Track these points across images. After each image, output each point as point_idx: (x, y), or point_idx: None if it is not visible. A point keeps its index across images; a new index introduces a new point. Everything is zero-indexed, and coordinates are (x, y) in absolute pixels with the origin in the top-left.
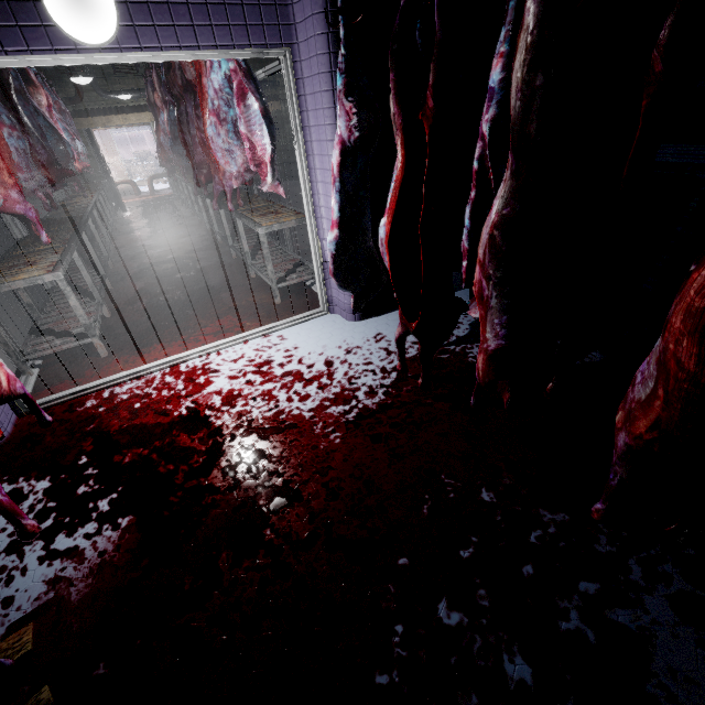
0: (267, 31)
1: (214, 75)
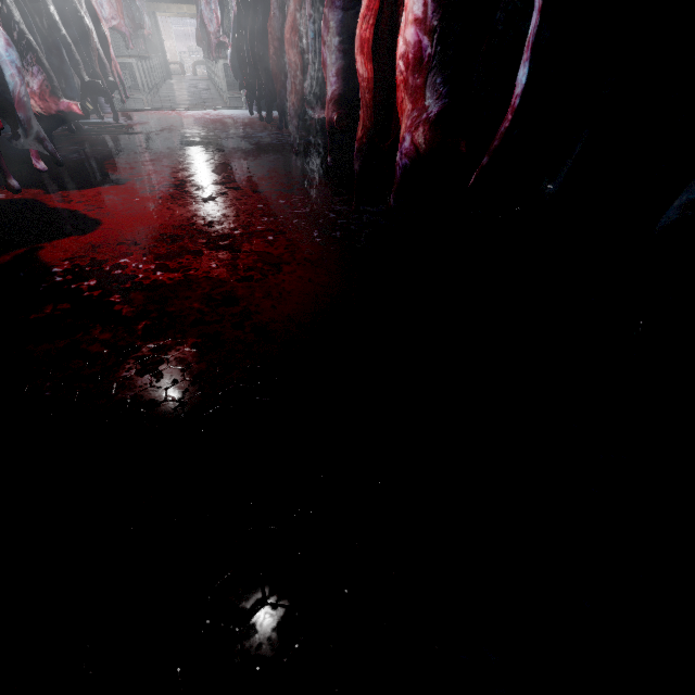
0: None
1: None
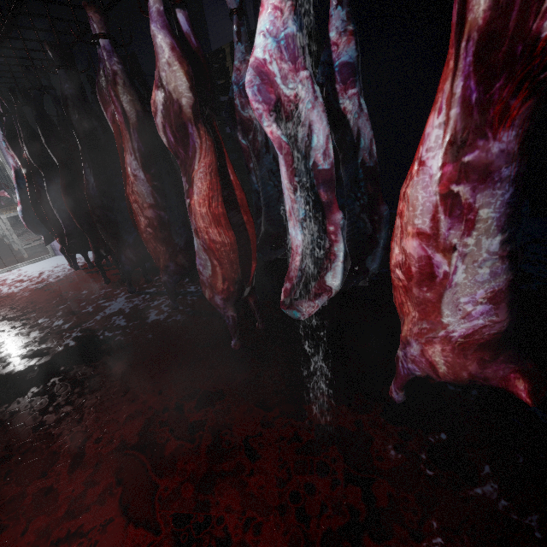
0: None
1: None
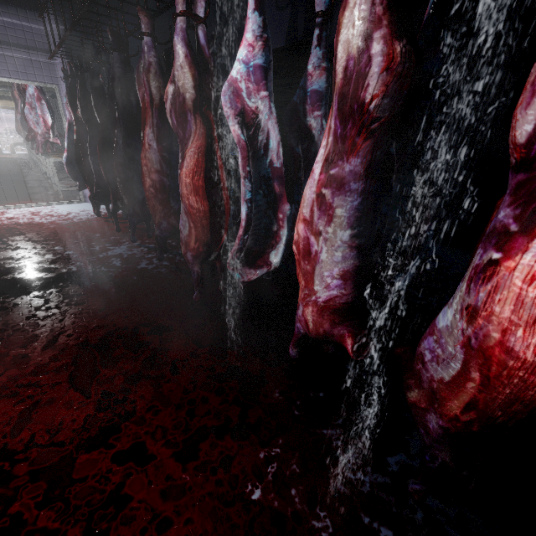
0: (46, 78)
1: (31, 88)
